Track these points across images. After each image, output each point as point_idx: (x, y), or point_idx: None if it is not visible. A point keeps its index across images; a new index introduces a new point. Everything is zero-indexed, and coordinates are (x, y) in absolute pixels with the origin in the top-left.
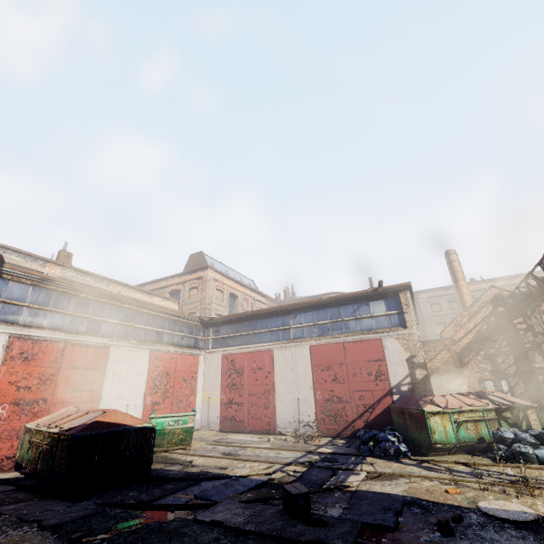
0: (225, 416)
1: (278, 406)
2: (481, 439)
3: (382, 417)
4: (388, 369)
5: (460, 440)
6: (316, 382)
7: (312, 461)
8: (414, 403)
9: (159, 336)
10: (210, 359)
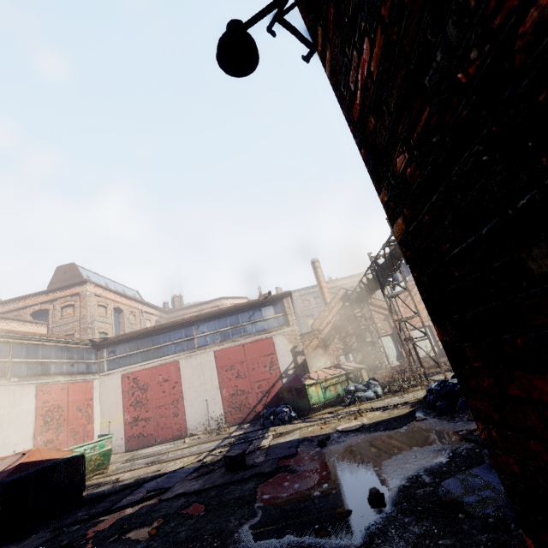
0: (131, 435)
1: (188, 411)
2: (338, 395)
3: (276, 398)
4: (278, 360)
5: (327, 399)
6: (222, 381)
7: (231, 442)
8: (298, 381)
9: (44, 367)
10: (107, 382)
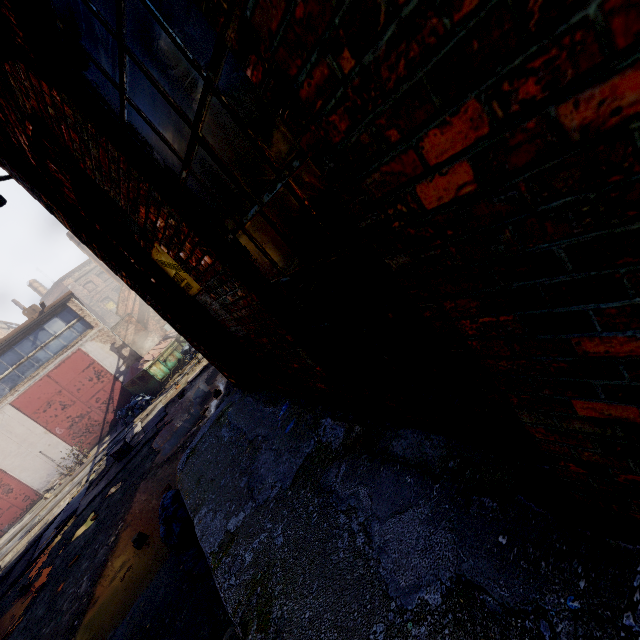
0: None
1: (23, 478)
2: (179, 359)
3: (122, 398)
4: (102, 365)
5: (171, 369)
6: (47, 424)
7: (104, 454)
8: (137, 370)
9: None
10: None
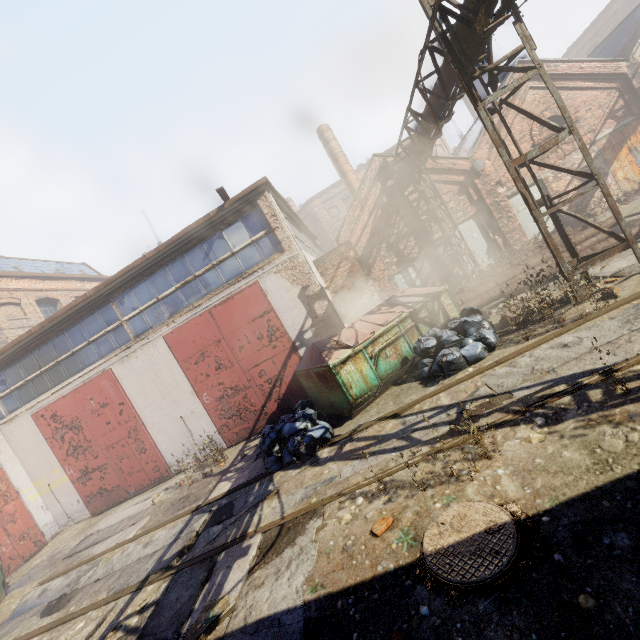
0: (89, 495)
1: (159, 441)
2: (404, 360)
3: (294, 385)
4: (280, 320)
5: (382, 377)
6: (195, 383)
7: (187, 544)
8: (317, 358)
9: None
10: (15, 432)
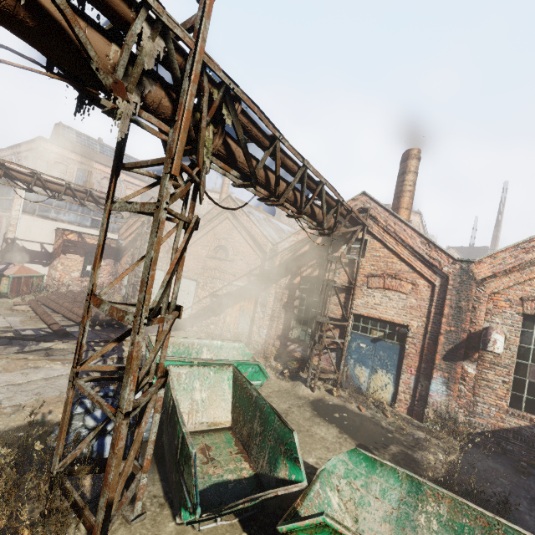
0: None
1: None
2: None
3: None
4: None
5: None
6: None
7: None
8: None
9: None
10: None
